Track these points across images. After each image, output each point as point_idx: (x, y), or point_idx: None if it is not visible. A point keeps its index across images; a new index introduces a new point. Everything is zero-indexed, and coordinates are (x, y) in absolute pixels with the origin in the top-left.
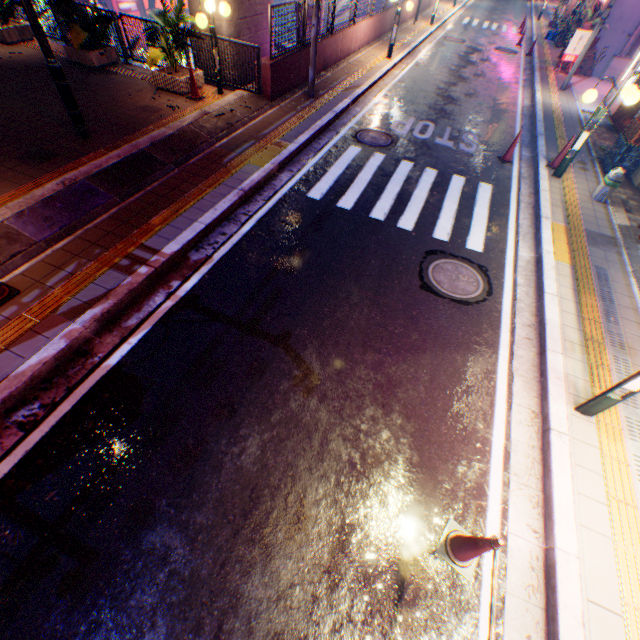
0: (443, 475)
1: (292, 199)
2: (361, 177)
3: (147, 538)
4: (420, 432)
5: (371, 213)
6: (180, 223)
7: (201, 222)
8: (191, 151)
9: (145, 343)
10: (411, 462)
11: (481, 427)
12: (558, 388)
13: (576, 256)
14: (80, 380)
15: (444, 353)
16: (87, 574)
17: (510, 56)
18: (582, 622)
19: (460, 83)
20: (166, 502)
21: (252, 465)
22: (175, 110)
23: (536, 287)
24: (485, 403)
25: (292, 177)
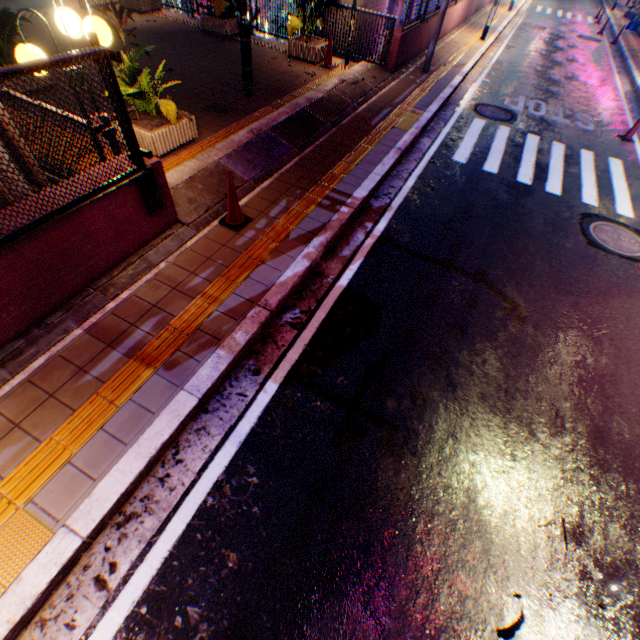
0: None
1: (440, 162)
2: (495, 146)
3: (432, 419)
4: (633, 361)
5: (517, 178)
6: (357, 174)
7: (375, 174)
8: (340, 113)
9: (363, 271)
10: (634, 384)
11: None
12: None
13: None
14: (323, 295)
15: (630, 300)
16: (395, 440)
17: (594, 44)
18: None
19: (555, 67)
20: (436, 394)
21: (496, 373)
22: (312, 77)
23: None
24: None
25: (432, 143)
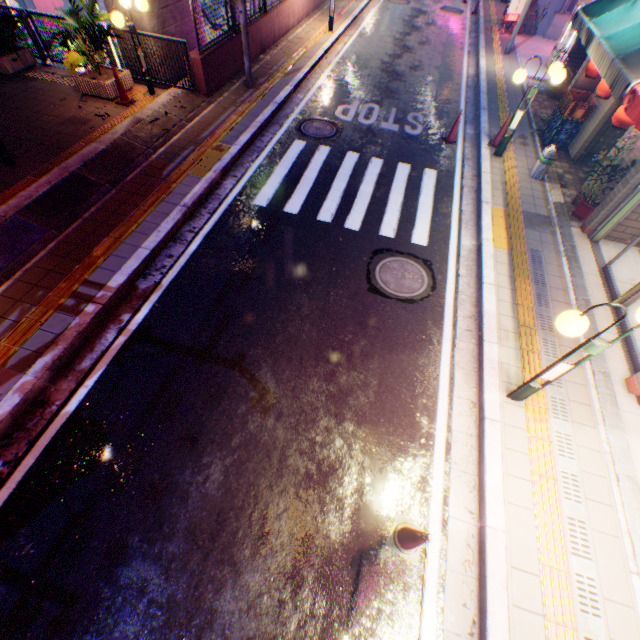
0: (392, 473)
1: (238, 209)
2: (307, 176)
3: (124, 574)
4: (370, 436)
5: (318, 215)
6: (124, 251)
7: (145, 247)
8: (127, 166)
9: (102, 384)
10: (363, 466)
11: (425, 423)
12: (493, 378)
13: (513, 241)
14: (41, 431)
15: (391, 355)
16: (72, 616)
17: (456, 16)
18: (506, 586)
19: (405, 54)
20: (139, 538)
21: (217, 491)
22: (105, 119)
23: (477, 276)
24: (429, 399)
25: (237, 183)
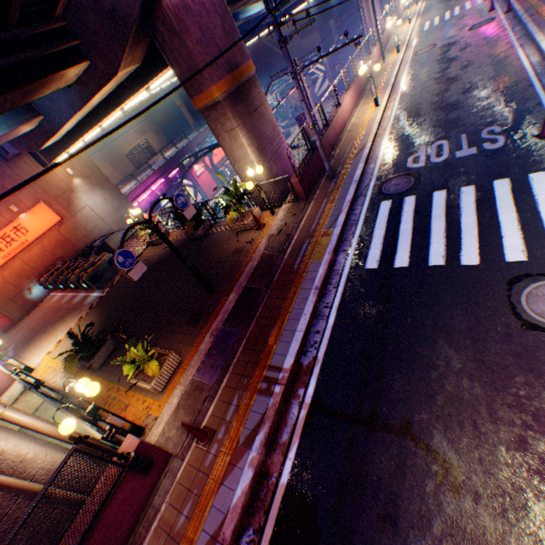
0: None
1: (354, 276)
2: (402, 228)
3: None
4: None
5: (428, 261)
6: (286, 336)
7: (299, 330)
8: (271, 270)
9: (299, 456)
10: None
11: None
12: None
13: None
14: (269, 501)
15: None
16: None
17: (488, 26)
18: None
19: (450, 85)
20: None
21: None
22: (251, 243)
23: None
24: None
25: (346, 255)
